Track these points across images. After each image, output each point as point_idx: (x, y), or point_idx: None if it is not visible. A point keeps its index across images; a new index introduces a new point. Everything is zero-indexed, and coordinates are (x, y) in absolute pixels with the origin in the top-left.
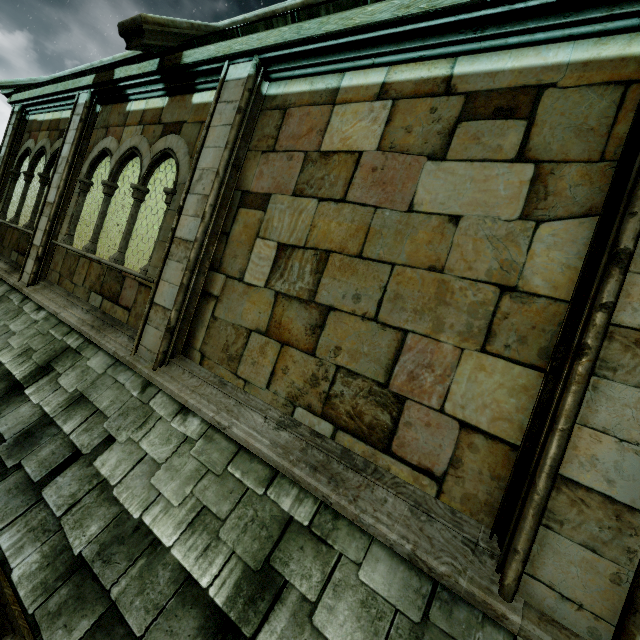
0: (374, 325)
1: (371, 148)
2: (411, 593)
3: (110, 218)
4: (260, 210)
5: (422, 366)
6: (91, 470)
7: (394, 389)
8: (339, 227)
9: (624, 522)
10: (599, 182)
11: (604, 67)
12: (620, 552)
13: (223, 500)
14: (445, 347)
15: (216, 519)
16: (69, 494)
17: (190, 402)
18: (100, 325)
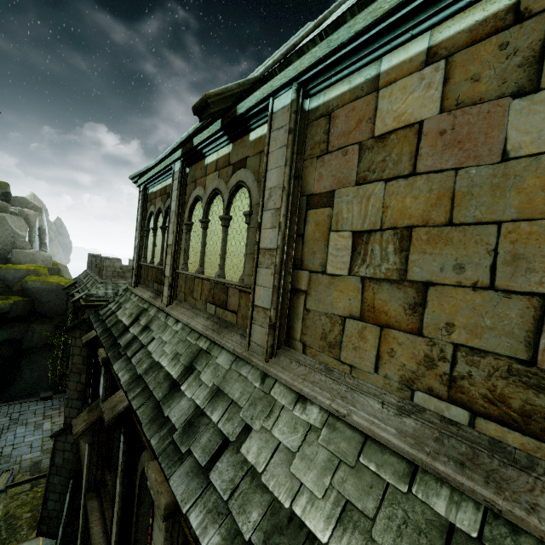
0: (492, 294)
1: (432, 114)
2: None
3: (208, 245)
4: (327, 207)
5: None
6: (240, 457)
7: None
8: (415, 201)
9: None
10: None
11: None
12: None
13: (365, 495)
14: None
15: (364, 517)
16: (229, 479)
17: (304, 390)
18: (218, 328)
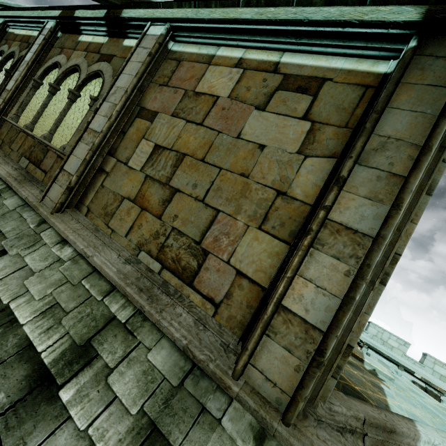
0: (201, 204)
1: (225, 95)
2: (177, 369)
3: (50, 110)
4: (149, 121)
5: (223, 233)
6: None
7: (203, 246)
8: (195, 140)
9: (309, 335)
10: (342, 139)
11: (358, 75)
12: (303, 353)
13: (72, 300)
14: (239, 223)
15: (63, 311)
16: None
17: (70, 237)
18: (22, 179)
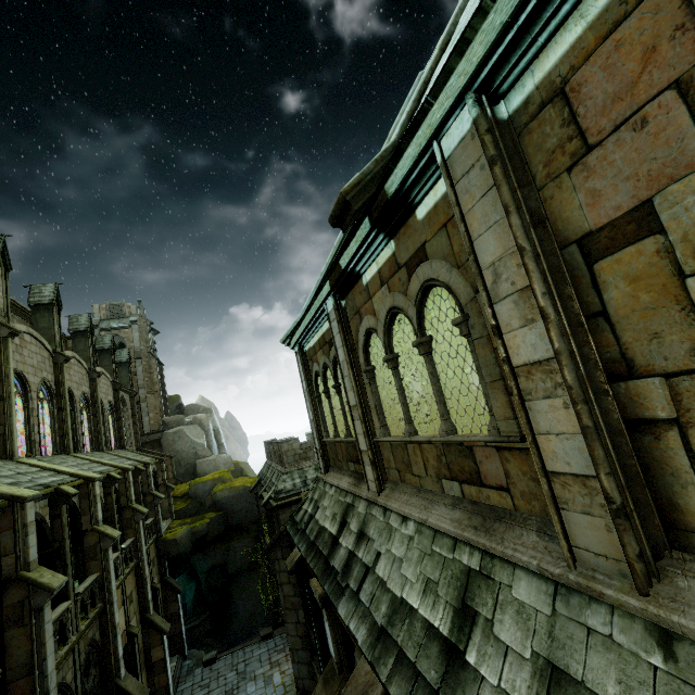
0: None
1: None
2: None
3: (407, 389)
4: (645, 238)
5: None
6: None
7: None
8: None
9: None
10: None
11: None
12: None
13: None
14: None
15: None
16: None
17: None
18: (481, 522)
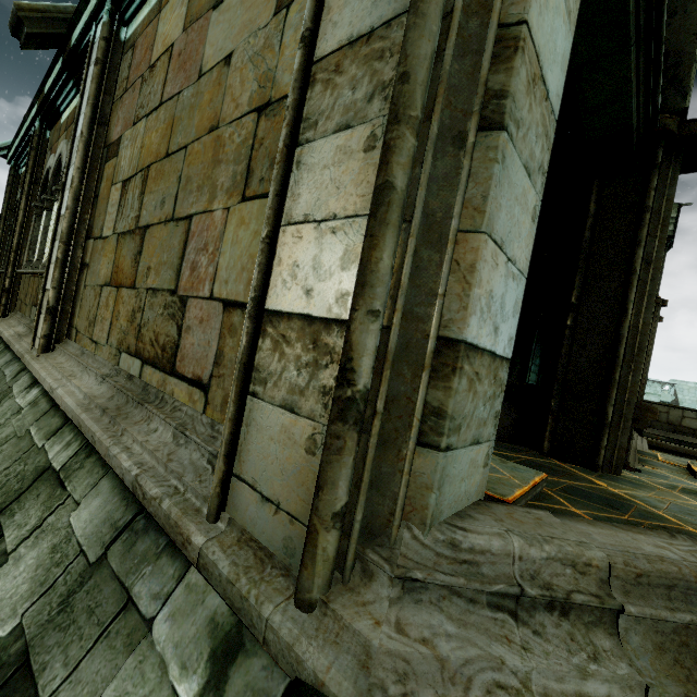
0: (172, 225)
1: (179, 33)
2: (106, 527)
3: None
4: (115, 157)
5: (200, 250)
6: None
7: (181, 292)
8: (156, 134)
9: (321, 348)
10: None
11: None
12: (316, 399)
13: (6, 460)
14: (217, 215)
15: None
16: None
17: (41, 375)
18: (27, 333)
